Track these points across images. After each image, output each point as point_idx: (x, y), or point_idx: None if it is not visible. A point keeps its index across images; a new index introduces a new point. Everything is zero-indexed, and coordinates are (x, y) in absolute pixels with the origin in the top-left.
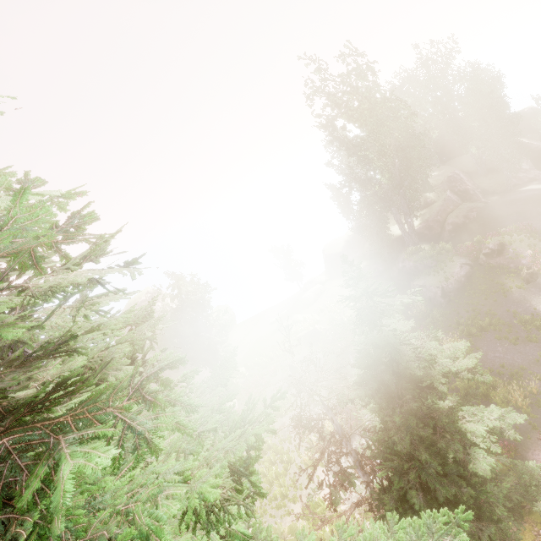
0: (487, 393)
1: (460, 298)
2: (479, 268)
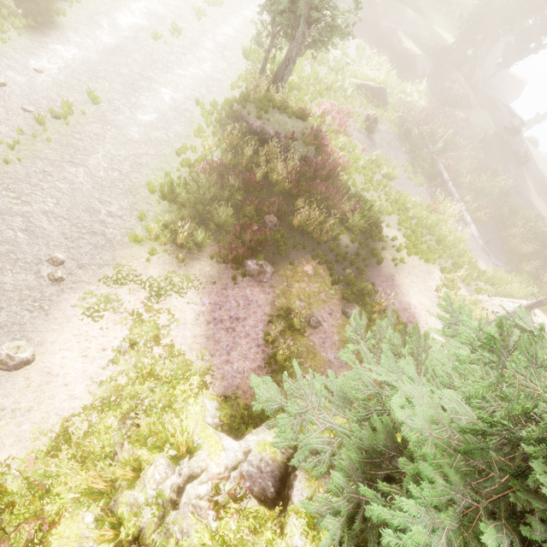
0: (534, 225)
1: (485, 151)
2: (494, 135)
